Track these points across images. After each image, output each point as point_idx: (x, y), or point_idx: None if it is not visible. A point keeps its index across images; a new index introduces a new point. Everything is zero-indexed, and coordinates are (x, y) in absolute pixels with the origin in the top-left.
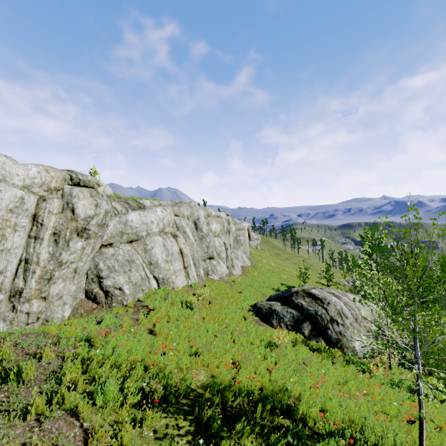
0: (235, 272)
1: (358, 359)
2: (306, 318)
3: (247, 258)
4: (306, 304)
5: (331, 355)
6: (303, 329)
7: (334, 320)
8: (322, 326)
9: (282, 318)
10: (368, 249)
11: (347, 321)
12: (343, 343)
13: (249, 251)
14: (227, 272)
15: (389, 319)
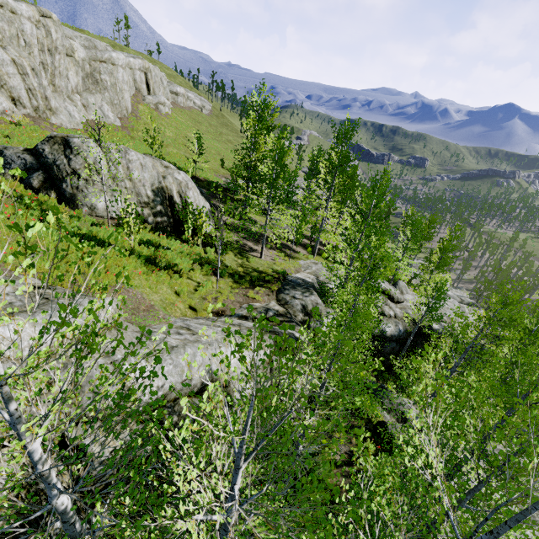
0: (57, 121)
1: (99, 217)
2: (42, 168)
3: (113, 112)
4: (49, 151)
5: (21, 201)
6: (32, 179)
7: (77, 174)
8: (59, 178)
9: (9, 164)
10: (253, 122)
11: (98, 178)
12: (79, 199)
13: (130, 106)
14: (4, 107)
15: (194, 193)
